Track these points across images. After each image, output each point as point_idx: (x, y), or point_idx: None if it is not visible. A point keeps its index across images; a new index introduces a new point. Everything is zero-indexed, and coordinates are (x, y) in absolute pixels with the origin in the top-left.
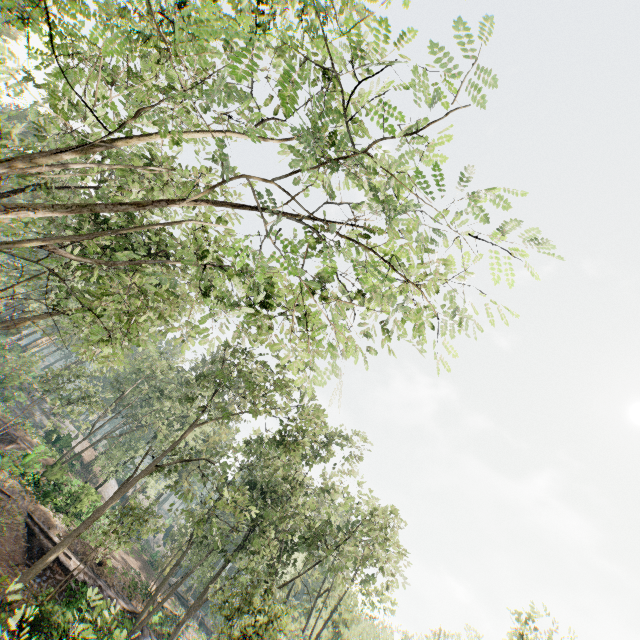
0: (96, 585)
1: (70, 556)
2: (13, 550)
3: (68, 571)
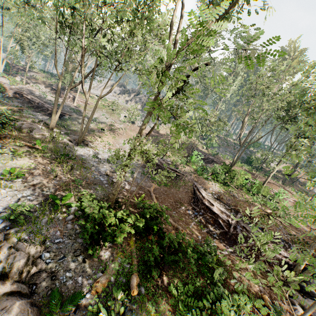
0: (240, 226)
1: (211, 203)
2: (183, 197)
3: (213, 212)
